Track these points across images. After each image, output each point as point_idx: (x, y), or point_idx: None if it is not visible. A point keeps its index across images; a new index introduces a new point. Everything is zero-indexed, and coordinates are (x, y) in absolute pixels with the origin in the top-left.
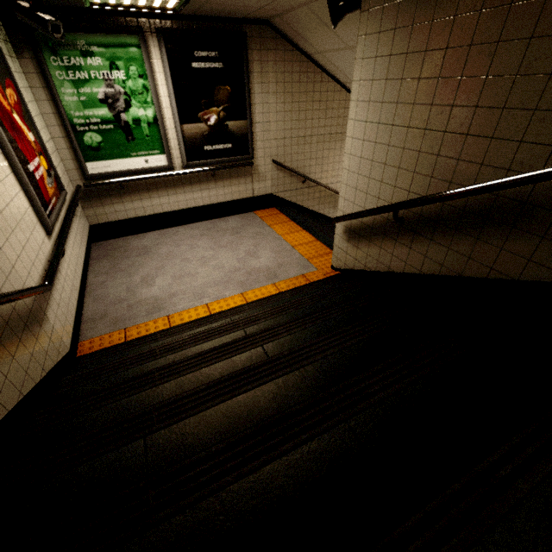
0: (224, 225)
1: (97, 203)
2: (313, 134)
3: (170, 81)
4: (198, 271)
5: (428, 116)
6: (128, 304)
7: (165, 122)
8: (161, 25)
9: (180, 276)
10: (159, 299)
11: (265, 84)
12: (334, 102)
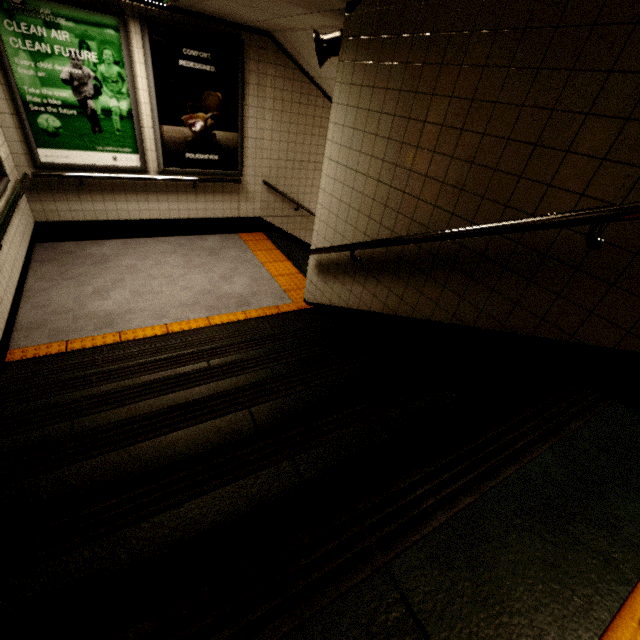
0: (202, 244)
1: (47, 198)
2: (311, 161)
3: (151, 75)
4: (163, 289)
5: (380, 169)
6: (74, 316)
7: (141, 119)
8: (147, 12)
9: (141, 292)
10: (112, 314)
11: (261, 99)
12: None
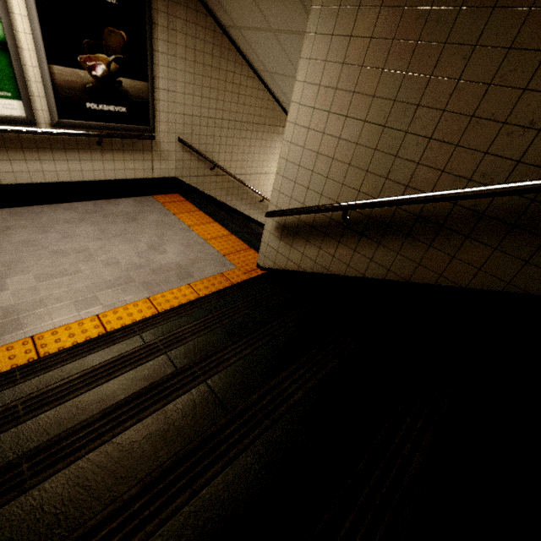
0: (114, 209)
1: None
2: (224, 118)
3: None
4: (80, 268)
5: (389, 112)
6: None
7: (21, 54)
8: None
9: (51, 275)
10: (14, 311)
11: (172, 45)
12: (247, 88)
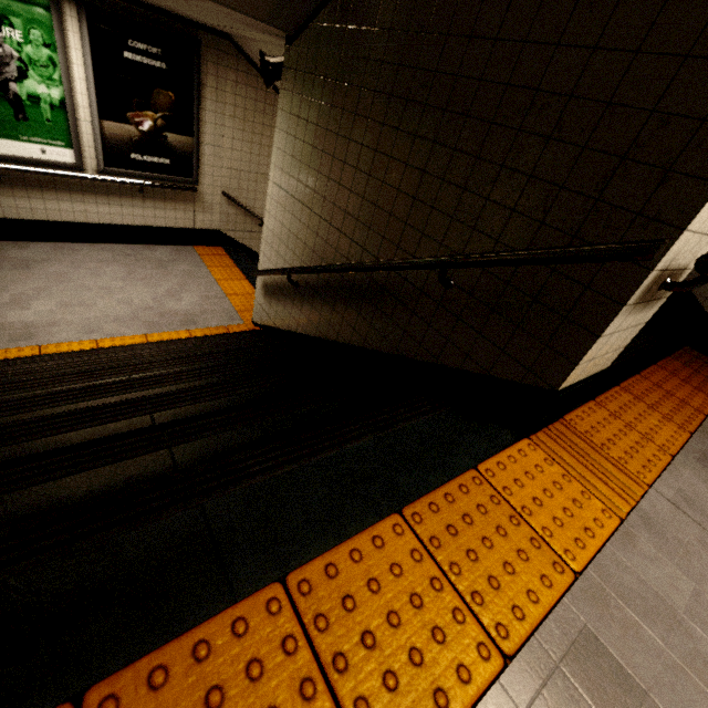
0: (149, 255)
1: None
2: None
3: (90, 64)
4: (97, 302)
5: (313, 200)
6: None
7: (77, 111)
8: None
9: (70, 304)
10: (32, 326)
11: (220, 104)
12: None
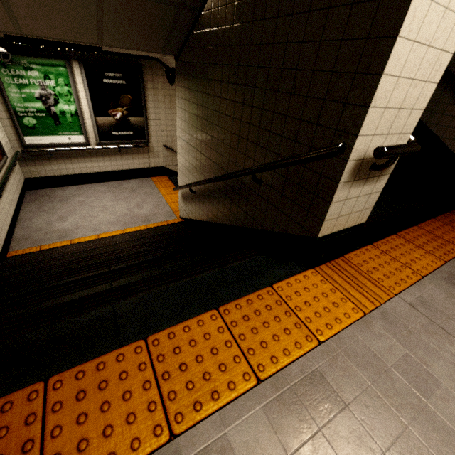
0: (127, 185)
1: (31, 164)
2: None
3: (87, 89)
4: (99, 214)
5: (196, 144)
6: (45, 232)
7: (83, 115)
8: (82, 55)
9: (85, 217)
10: (67, 230)
11: (156, 96)
12: None
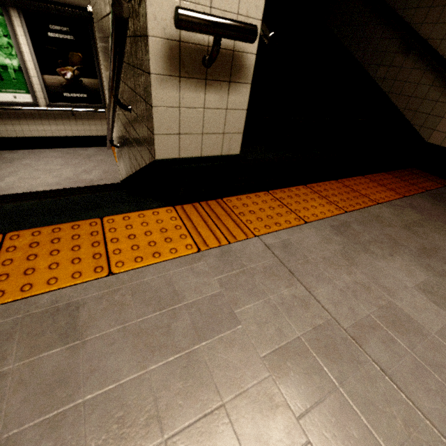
0: (82, 152)
1: None
2: None
3: (30, 43)
4: (41, 177)
5: None
6: None
7: (29, 71)
8: (20, 3)
9: (25, 178)
10: None
11: None
12: None
